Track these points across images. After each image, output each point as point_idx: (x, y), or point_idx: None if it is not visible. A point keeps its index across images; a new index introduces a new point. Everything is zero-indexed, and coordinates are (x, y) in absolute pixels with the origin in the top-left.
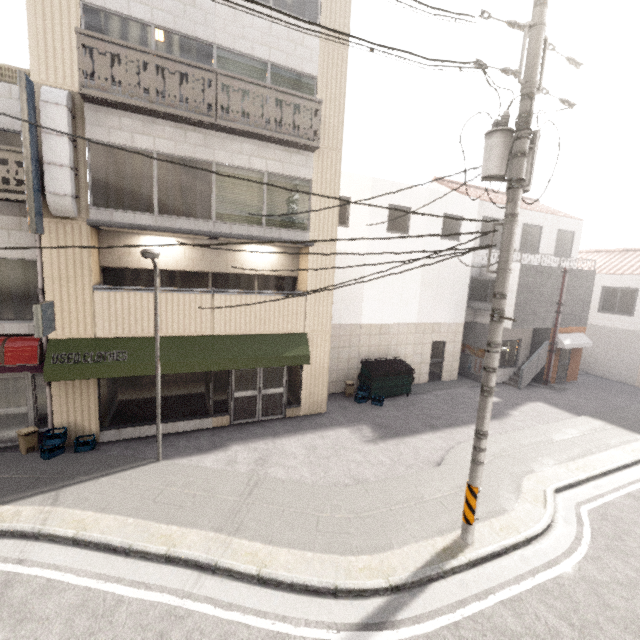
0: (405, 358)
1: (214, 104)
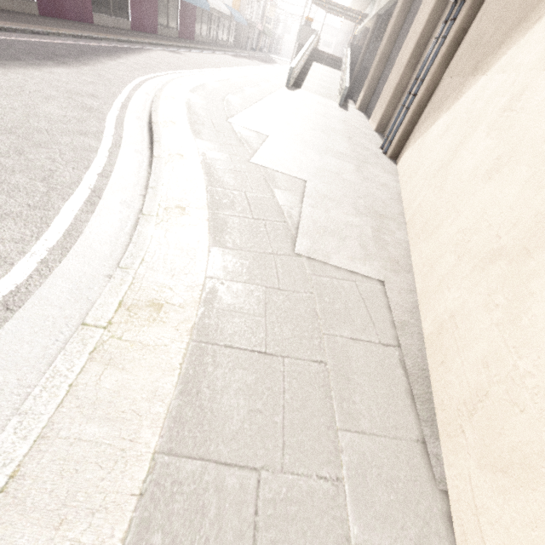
0: None
1: None
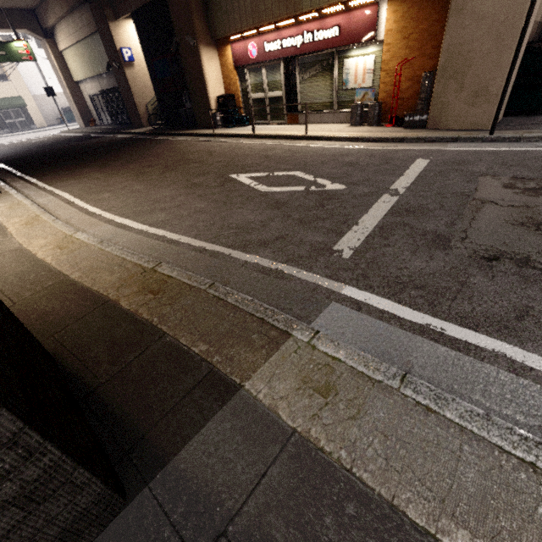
0: None
1: None
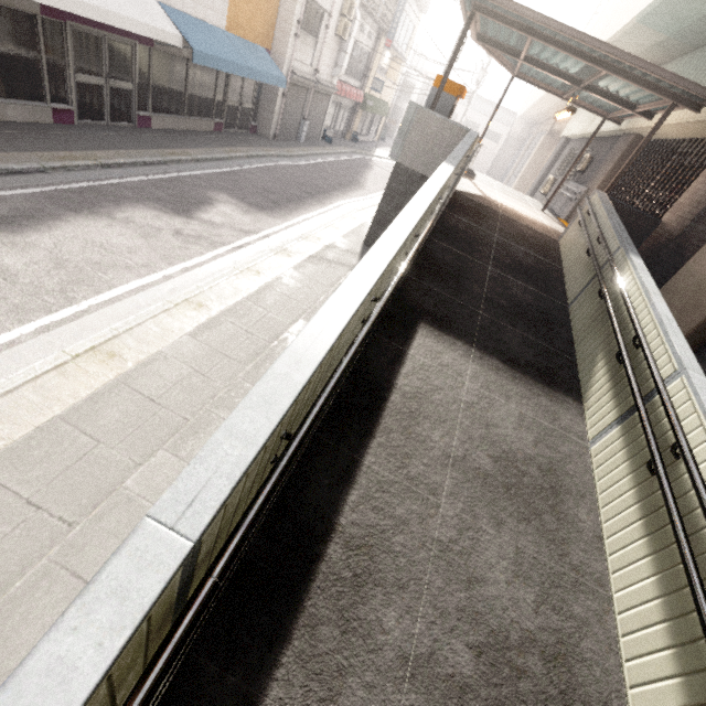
0: None
1: None
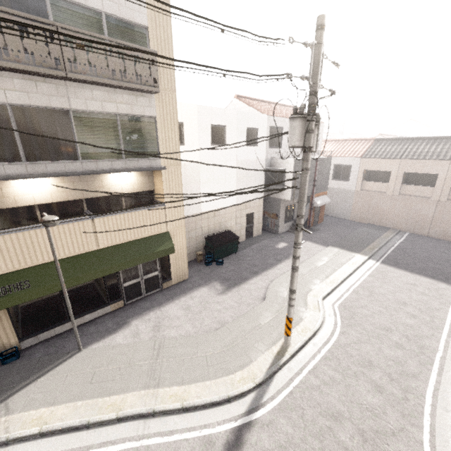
0: (231, 228)
1: (61, 58)
